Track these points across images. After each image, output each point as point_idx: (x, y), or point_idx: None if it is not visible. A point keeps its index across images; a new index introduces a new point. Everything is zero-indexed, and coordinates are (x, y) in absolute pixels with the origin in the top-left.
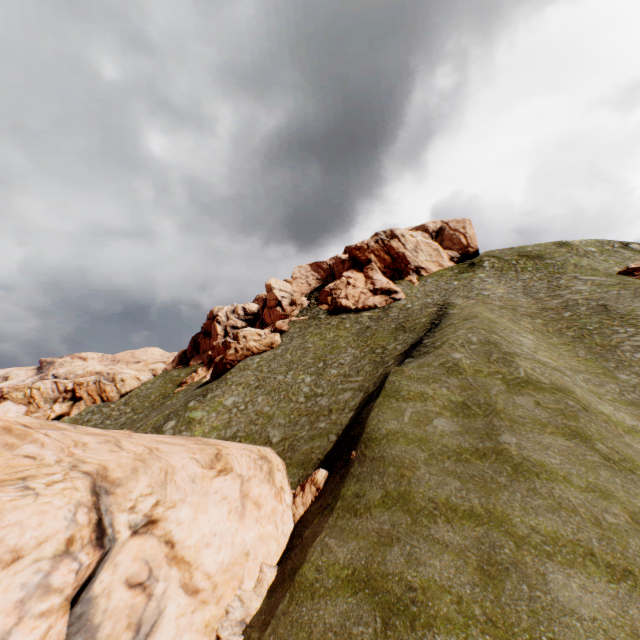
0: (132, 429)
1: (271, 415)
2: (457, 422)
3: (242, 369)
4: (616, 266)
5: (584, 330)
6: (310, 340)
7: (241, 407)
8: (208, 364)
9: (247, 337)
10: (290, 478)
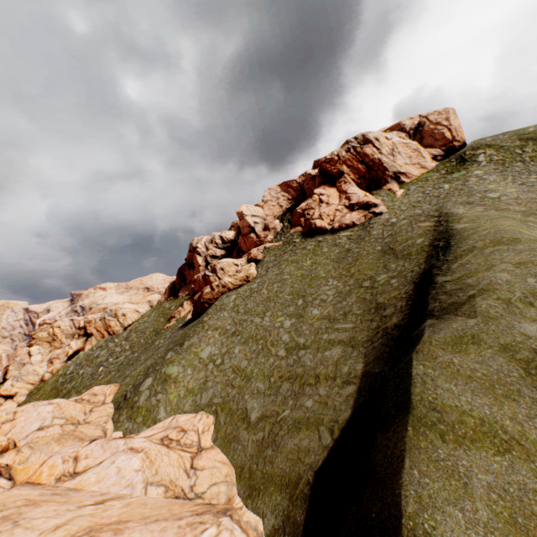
0: (121, 378)
1: (249, 374)
2: None
3: (218, 310)
4: None
5: None
6: (286, 270)
7: (217, 361)
8: (192, 297)
9: (224, 269)
10: (271, 513)
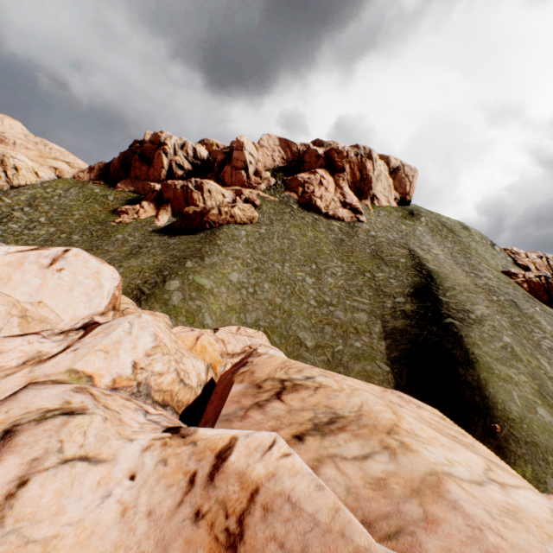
0: None
1: (288, 311)
2: (549, 413)
3: (231, 239)
4: (491, 261)
5: (513, 320)
6: (292, 231)
7: (250, 289)
8: (155, 201)
9: (212, 193)
10: None
